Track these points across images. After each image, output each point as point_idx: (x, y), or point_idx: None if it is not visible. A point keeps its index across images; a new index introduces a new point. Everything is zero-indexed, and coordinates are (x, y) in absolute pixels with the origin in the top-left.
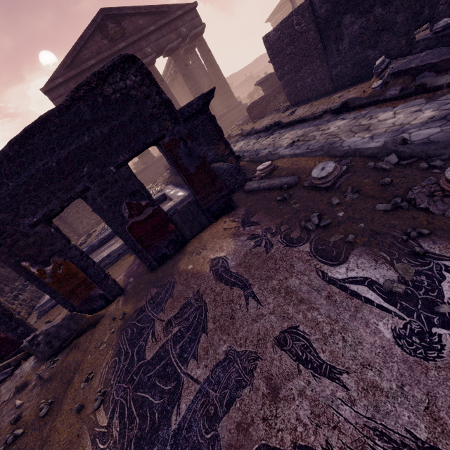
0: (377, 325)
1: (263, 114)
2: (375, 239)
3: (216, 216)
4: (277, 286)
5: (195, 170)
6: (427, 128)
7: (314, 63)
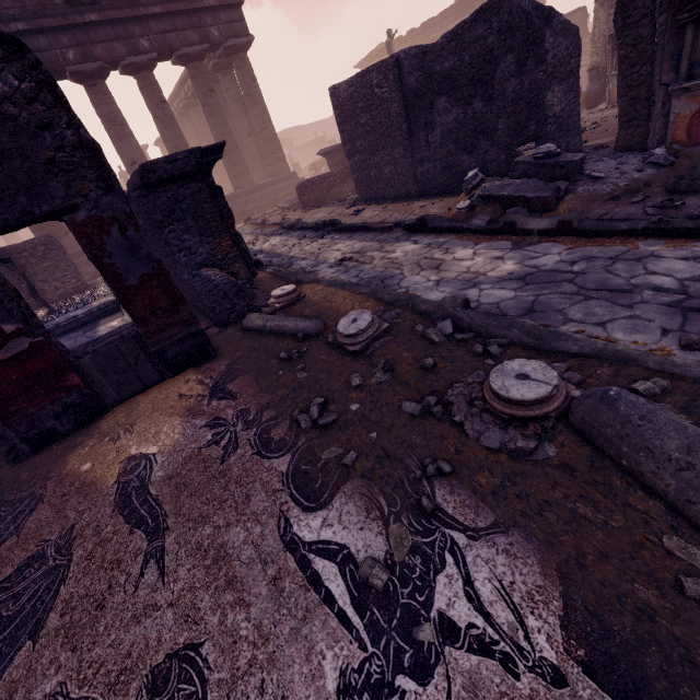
0: (322, 659)
1: (321, 201)
2: (381, 467)
3: (175, 368)
4: (207, 540)
5: (139, 281)
6: (502, 288)
7: (396, 149)
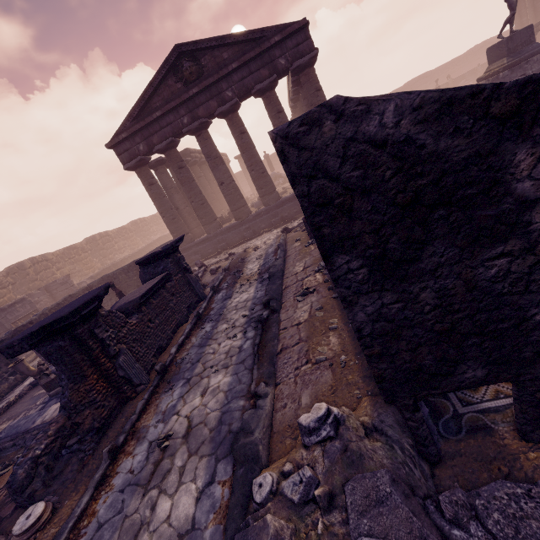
0: None
1: None
2: None
3: None
4: None
5: None
6: None
7: None
